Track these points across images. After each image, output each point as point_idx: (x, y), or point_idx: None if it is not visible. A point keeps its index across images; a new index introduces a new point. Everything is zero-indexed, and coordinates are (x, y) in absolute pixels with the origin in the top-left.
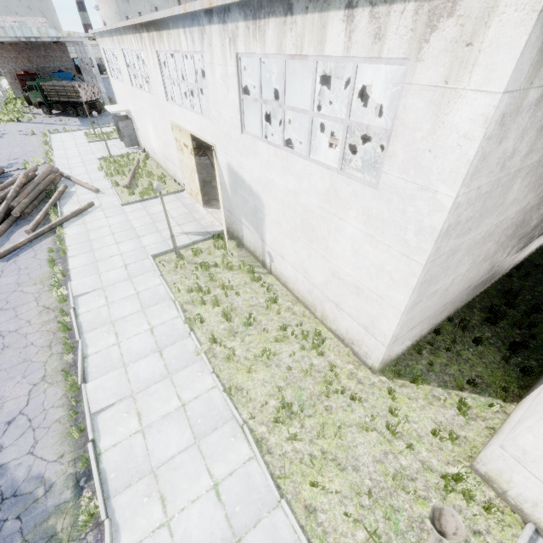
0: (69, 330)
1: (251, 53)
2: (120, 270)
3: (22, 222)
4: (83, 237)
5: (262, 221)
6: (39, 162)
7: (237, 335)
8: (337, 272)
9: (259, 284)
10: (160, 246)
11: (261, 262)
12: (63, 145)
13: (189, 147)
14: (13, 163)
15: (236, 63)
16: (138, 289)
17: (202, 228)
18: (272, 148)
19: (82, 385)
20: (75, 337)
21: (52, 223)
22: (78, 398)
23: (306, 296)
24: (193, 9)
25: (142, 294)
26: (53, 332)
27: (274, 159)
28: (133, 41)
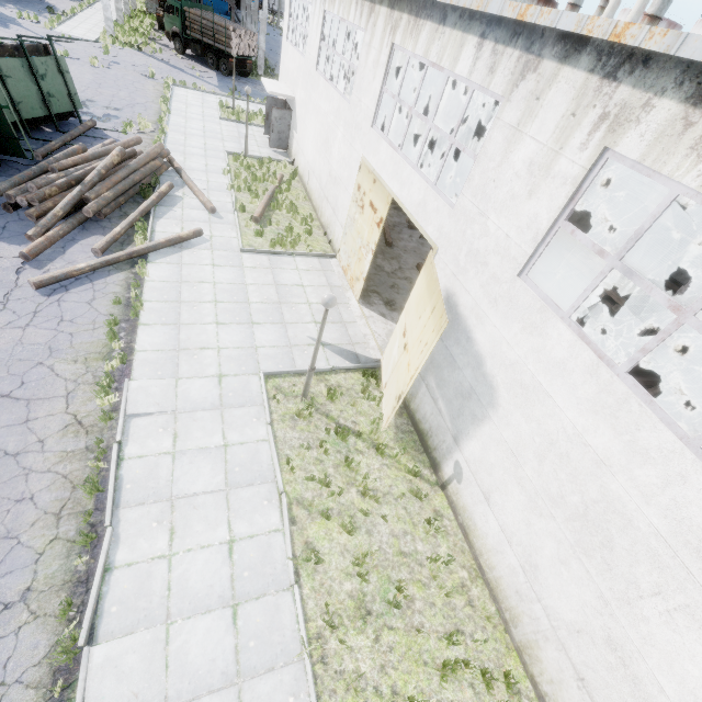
0: (98, 491)
1: (655, 169)
2: (211, 383)
3: (92, 227)
4: (171, 292)
5: (474, 419)
6: (146, 127)
7: (370, 620)
8: (625, 652)
9: (420, 505)
10: (280, 356)
11: (431, 458)
12: (185, 110)
13: (379, 213)
14: (112, 115)
15: (591, 163)
16: (229, 438)
17: (348, 343)
18: (590, 355)
19: (84, 651)
20: (105, 510)
21: (134, 249)
22: (69, 675)
23: (506, 589)
24: (547, 22)
25: (232, 452)
26: (72, 482)
27: (581, 372)
28: (352, 9)
